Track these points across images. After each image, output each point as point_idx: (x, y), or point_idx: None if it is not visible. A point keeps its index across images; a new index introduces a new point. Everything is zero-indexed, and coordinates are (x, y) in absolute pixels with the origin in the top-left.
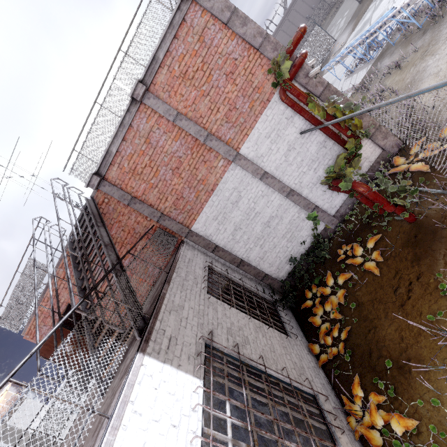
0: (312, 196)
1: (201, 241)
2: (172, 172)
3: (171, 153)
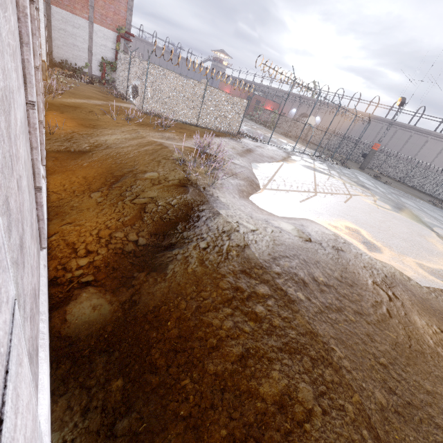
0: (94, 62)
1: (49, 12)
2: None
3: None
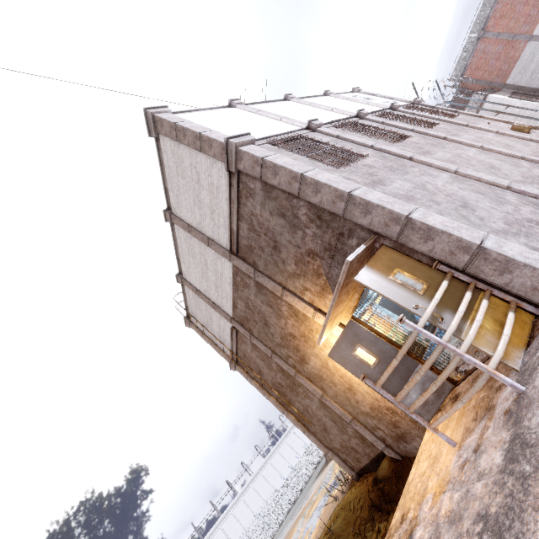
0: None
1: (511, 87)
2: (495, 61)
3: (495, 52)
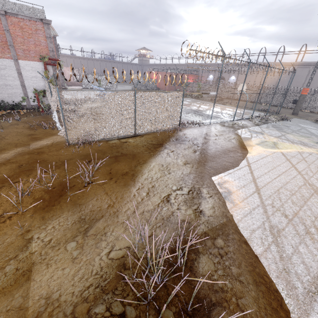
0: (30, 94)
1: None
2: None
3: None
